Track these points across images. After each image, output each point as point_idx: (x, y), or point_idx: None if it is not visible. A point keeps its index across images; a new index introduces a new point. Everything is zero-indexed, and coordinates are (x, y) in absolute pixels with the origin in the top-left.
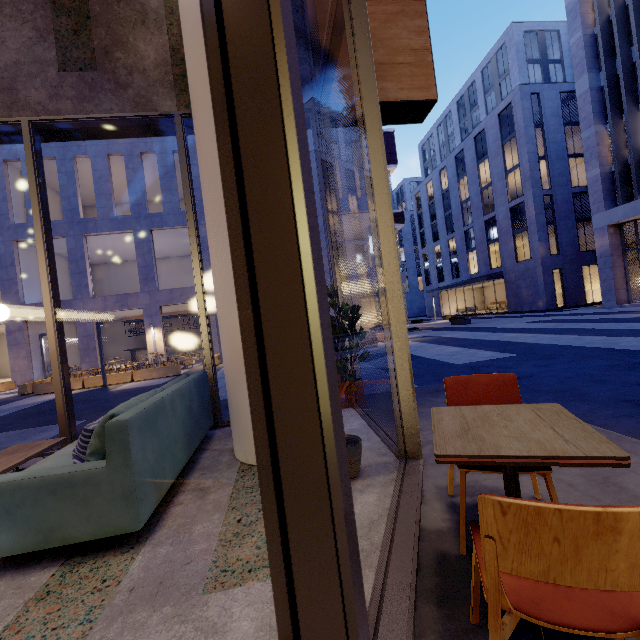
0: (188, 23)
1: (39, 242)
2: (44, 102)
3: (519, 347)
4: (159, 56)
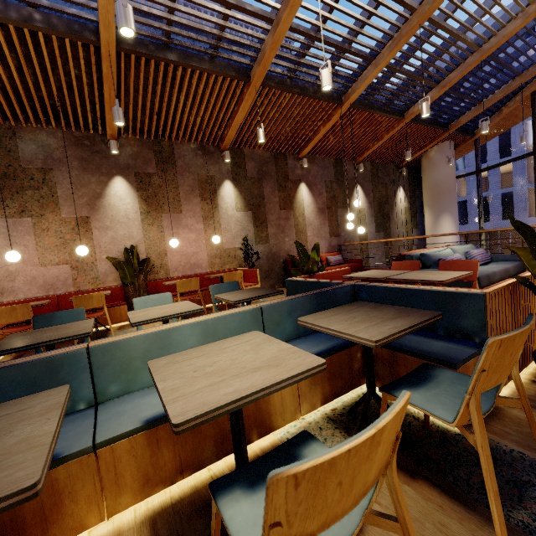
0: None
1: None
2: None
3: None
4: None
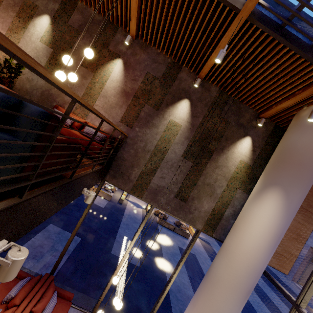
0: (233, 263)
1: (130, 246)
2: (163, 203)
3: (245, 305)
4: (208, 209)
